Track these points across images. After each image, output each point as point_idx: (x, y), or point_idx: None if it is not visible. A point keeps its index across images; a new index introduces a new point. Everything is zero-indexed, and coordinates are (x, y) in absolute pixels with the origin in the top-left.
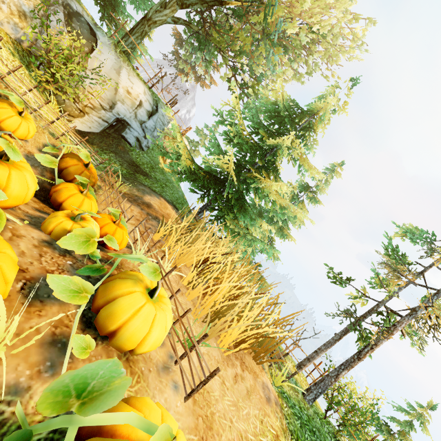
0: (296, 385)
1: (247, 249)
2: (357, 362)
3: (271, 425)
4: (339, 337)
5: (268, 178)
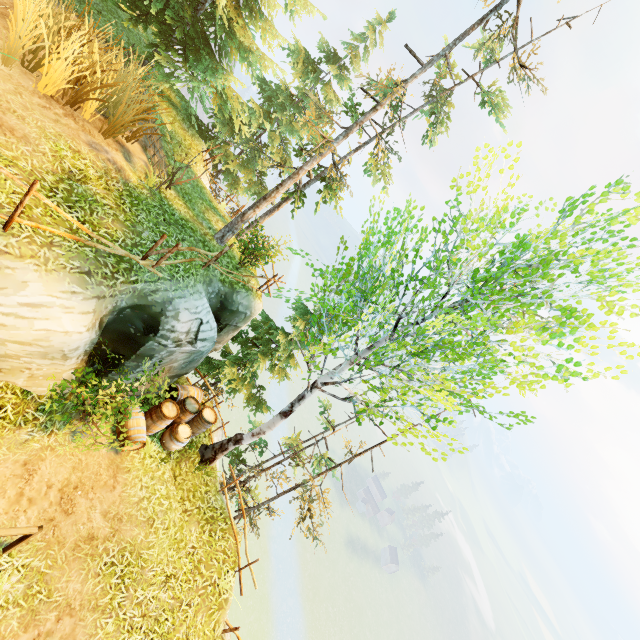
0: (211, 229)
1: (245, 148)
2: (263, 203)
3: (75, 146)
4: (279, 205)
5: (233, 6)
